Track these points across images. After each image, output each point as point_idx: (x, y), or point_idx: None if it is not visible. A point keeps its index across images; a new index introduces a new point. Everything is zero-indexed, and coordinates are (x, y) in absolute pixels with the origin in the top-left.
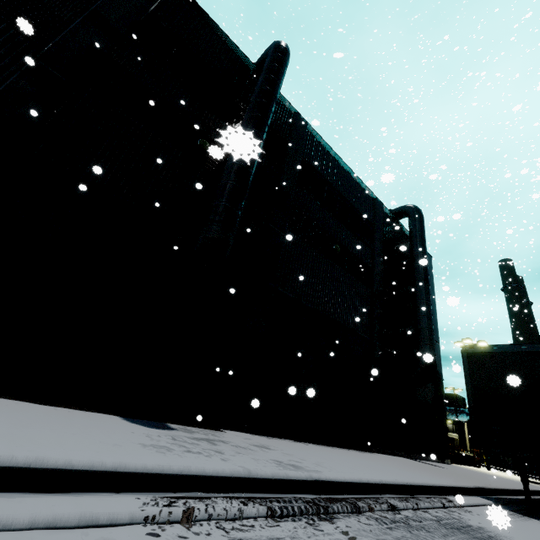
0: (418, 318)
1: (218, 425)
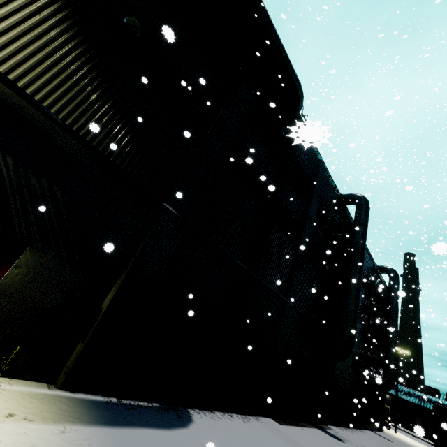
0: (389, 350)
1: (325, 422)
